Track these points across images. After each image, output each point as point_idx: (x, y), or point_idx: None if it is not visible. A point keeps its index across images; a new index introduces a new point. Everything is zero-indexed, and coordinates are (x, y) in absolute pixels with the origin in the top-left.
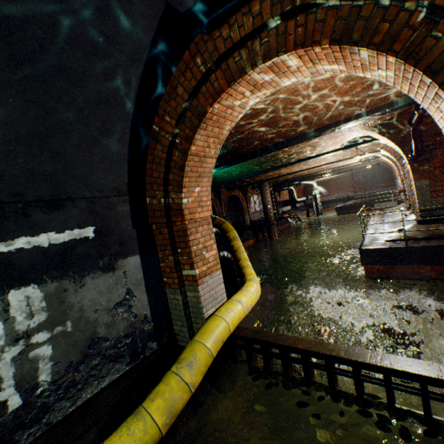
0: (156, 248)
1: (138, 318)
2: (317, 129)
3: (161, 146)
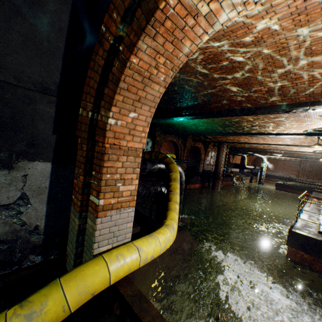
0: (76, 162)
1: (26, 226)
2: (289, 104)
3: (102, 51)
